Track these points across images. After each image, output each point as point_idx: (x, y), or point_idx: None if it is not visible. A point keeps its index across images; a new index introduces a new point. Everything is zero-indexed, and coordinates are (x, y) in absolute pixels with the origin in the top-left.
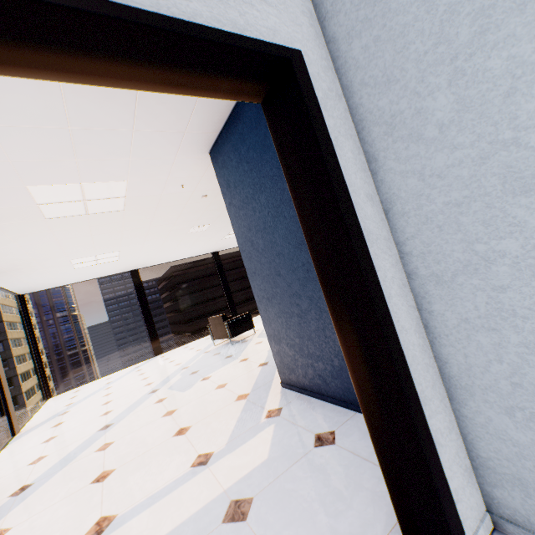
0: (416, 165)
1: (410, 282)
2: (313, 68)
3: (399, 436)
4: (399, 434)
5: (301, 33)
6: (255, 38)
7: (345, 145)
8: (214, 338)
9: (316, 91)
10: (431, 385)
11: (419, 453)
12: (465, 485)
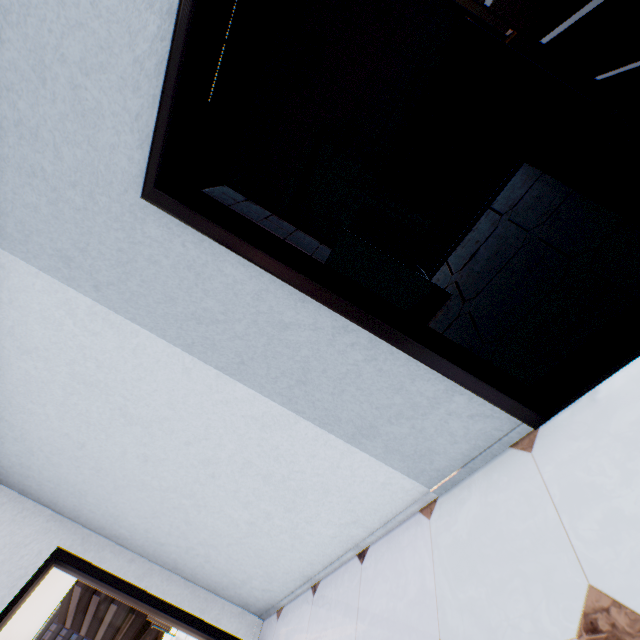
0: (136, 544)
1: (172, 571)
2: (69, 540)
3: (202, 635)
4: (201, 634)
5: (53, 532)
6: (35, 573)
7: (106, 553)
8: (169, 630)
9: (77, 549)
10: (205, 600)
11: (208, 635)
12: (242, 619)
